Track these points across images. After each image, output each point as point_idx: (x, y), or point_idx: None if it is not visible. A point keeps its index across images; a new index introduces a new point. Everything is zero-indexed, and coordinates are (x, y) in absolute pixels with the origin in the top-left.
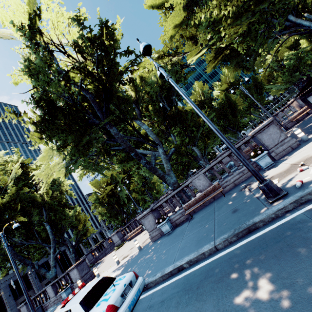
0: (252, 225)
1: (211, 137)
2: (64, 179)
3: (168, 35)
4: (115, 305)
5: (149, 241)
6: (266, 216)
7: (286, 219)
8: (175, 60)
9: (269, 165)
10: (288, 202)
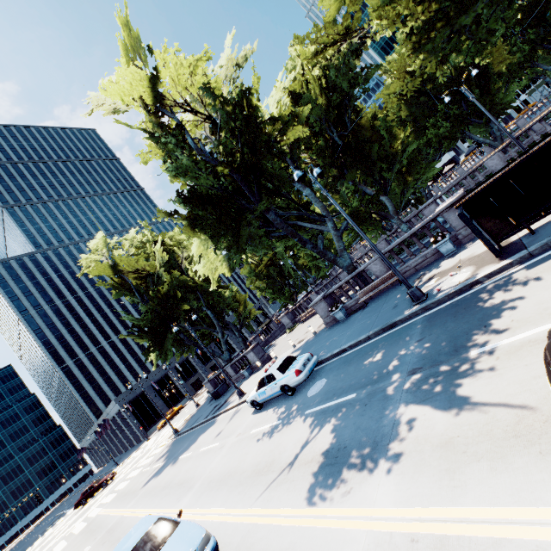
0: (393, 323)
1: (415, 171)
2: (228, 273)
3: (330, 13)
4: (300, 370)
5: (325, 326)
6: (403, 317)
7: (413, 320)
8: (346, 49)
9: (450, 252)
10: (419, 308)
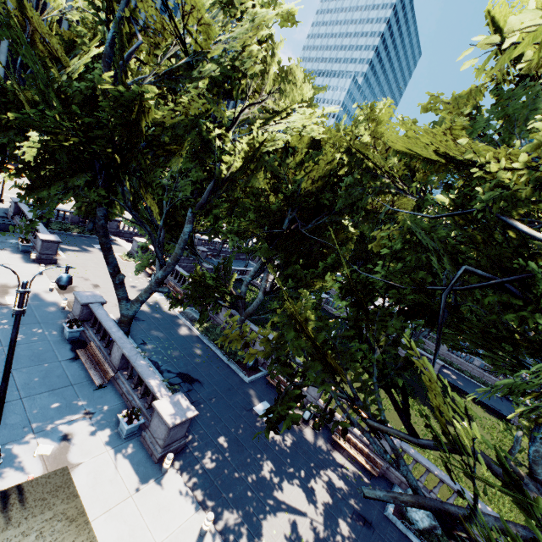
0: None
1: None
2: None
3: (396, 146)
4: None
5: None
6: None
7: None
8: (381, 183)
9: (121, 433)
10: None
